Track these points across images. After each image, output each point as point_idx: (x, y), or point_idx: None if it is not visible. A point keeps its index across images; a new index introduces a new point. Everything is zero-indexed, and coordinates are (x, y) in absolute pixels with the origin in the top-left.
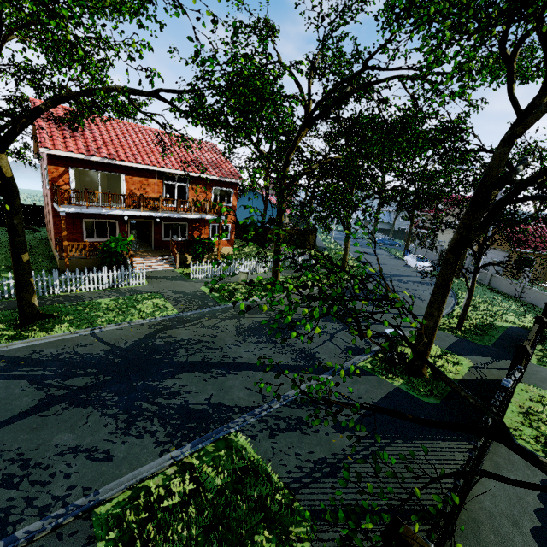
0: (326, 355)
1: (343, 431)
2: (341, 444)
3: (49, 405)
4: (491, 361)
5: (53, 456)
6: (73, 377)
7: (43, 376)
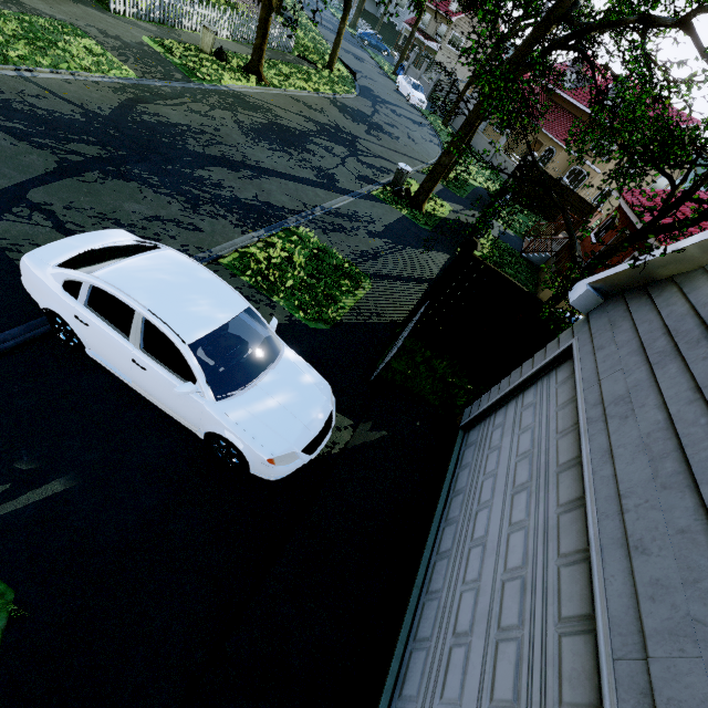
0: (343, 178)
1: (374, 237)
2: (375, 245)
3: (77, 171)
4: (463, 209)
5: (141, 221)
6: (70, 142)
7: (21, 131)
